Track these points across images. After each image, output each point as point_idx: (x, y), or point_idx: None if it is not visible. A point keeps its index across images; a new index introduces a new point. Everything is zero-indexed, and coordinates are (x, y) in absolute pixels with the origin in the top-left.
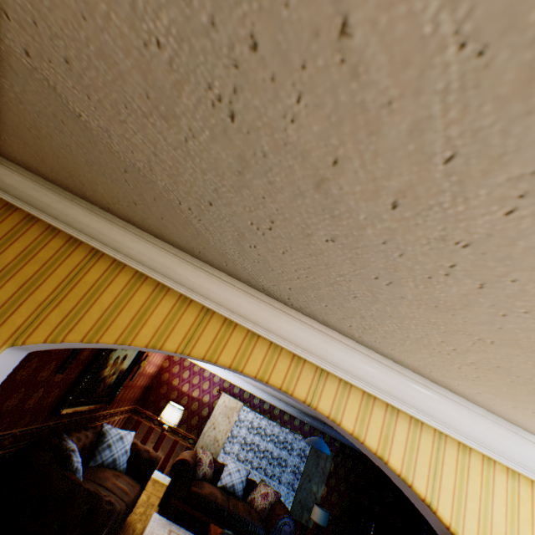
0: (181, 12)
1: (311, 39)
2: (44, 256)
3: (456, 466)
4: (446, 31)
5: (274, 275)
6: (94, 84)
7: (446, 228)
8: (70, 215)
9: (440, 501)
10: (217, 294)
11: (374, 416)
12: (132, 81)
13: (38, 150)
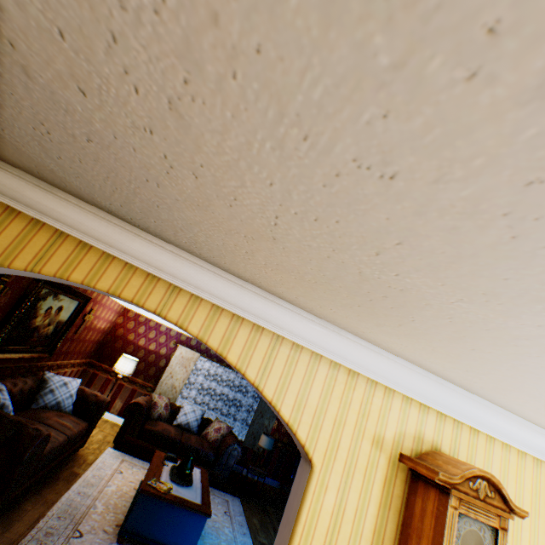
0: None
1: None
2: None
3: (287, 360)
4: None
5: (100, 191)
6: None
7: (127, 114)
8: None
9: (267, 384)
10: (70, 218)
11: (220, 324)
12: None
13: None
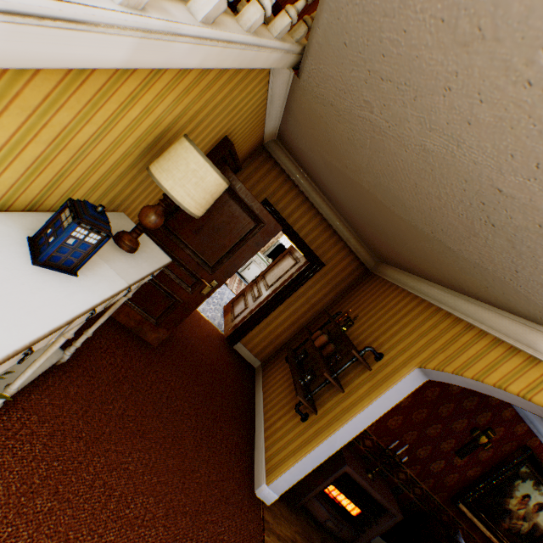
0: (462, 205)
1: (493, 196)
2: (440, 327)
3: None
4: (520, 180)
5: None
6: (449, 234)
7: None
8: (456, 305)
9: None
10: None
11: None
12: (459, 228)
13: (440, 271)
